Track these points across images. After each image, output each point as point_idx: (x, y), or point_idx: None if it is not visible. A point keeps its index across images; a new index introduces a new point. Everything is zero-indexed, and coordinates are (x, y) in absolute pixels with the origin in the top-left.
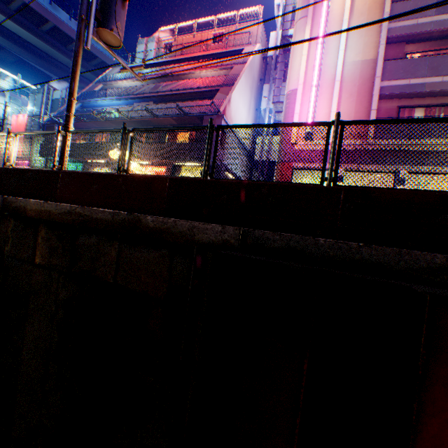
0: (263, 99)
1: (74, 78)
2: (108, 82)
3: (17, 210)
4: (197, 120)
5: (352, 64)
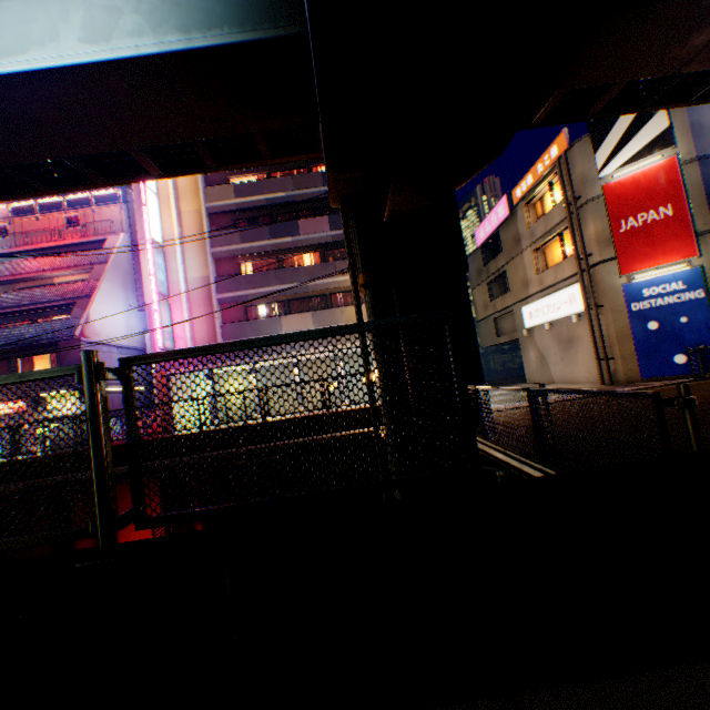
0: None
1: None
2: None
3: None
4: (54, 343)
5: (195, 280)
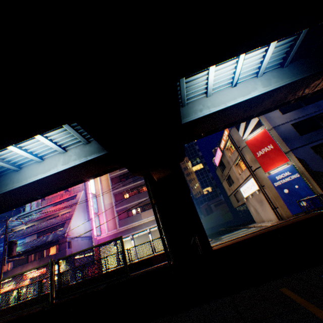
0: None
1: (2, 276)
2: (10, 228)
3: None
4: (57, 240)
5: (107, 204)
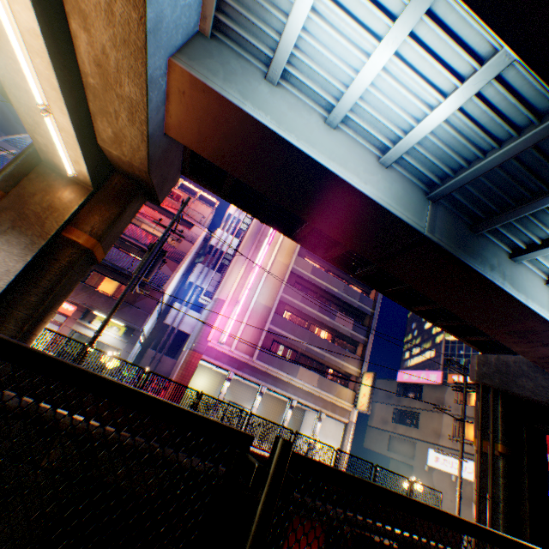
0: (194, 274)
1: (116, 310)
2: None
3: (45, 417)
4: None
5: (260, 303)
